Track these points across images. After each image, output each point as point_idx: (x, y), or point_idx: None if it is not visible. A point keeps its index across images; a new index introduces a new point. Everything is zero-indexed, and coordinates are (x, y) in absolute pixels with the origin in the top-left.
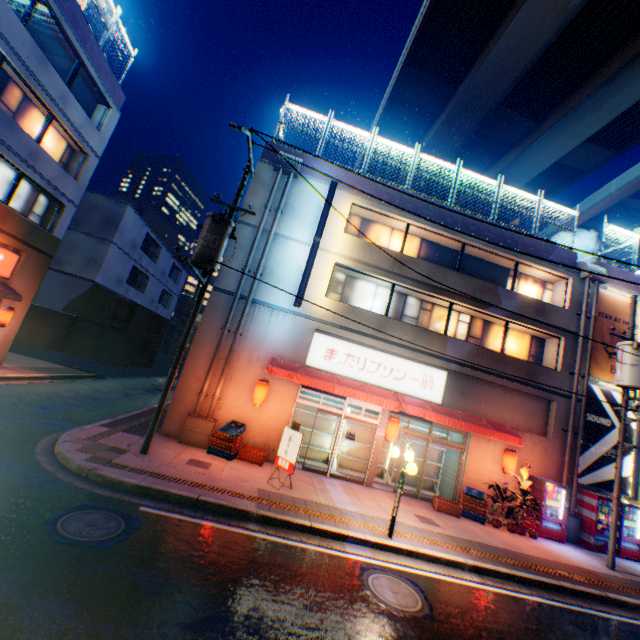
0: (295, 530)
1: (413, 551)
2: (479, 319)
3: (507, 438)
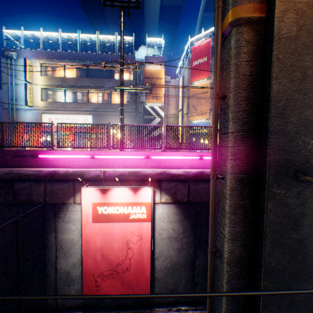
0: None
1: None
2: (106, 93)
3: None
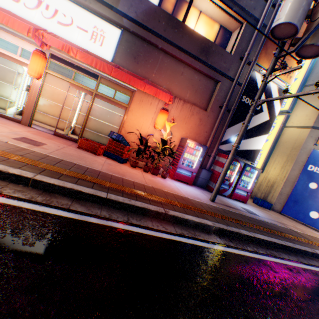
0: None
1: None
2: None
3: (159, 95)
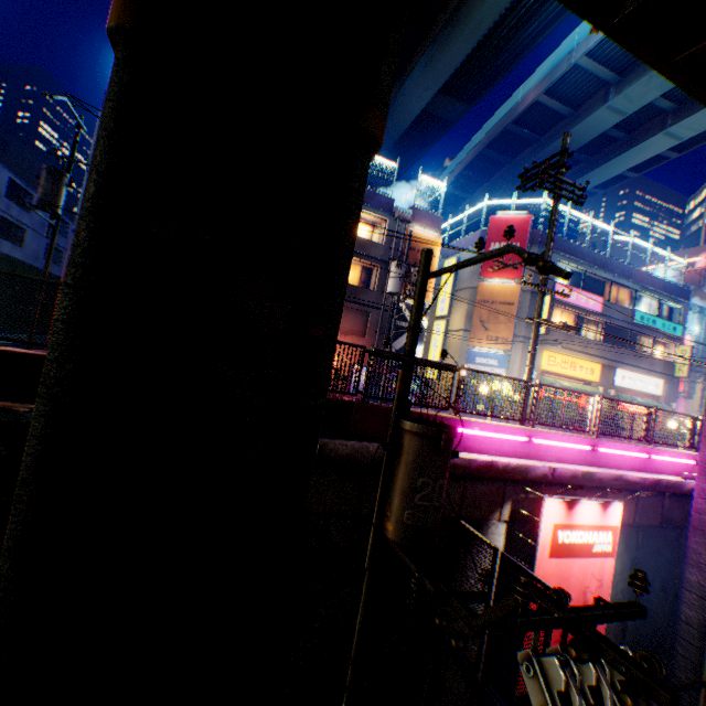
0: None
1: None
2: None
3: None
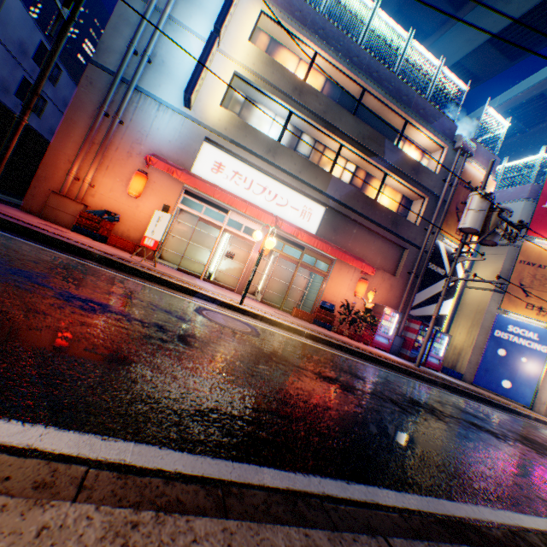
0: (142, 278)
1: (259, 315)
2: (363, 171)
3: (364, 267)
